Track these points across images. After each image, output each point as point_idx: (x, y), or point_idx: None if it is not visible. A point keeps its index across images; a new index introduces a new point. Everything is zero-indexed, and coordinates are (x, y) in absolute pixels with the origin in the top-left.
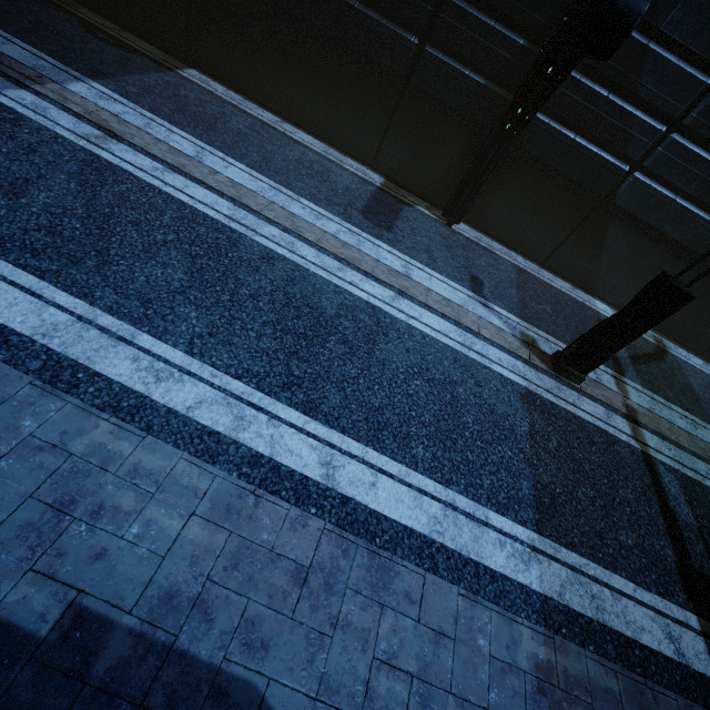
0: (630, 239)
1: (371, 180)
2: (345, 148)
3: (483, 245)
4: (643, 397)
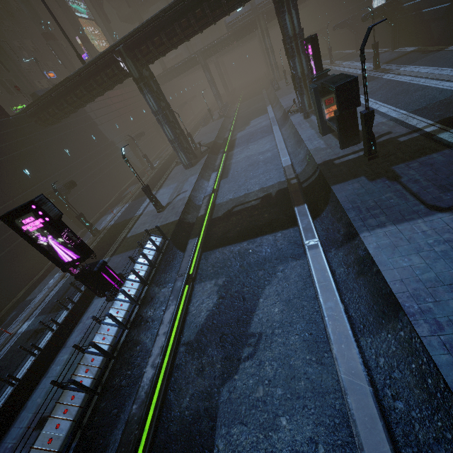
0: None
1: None
2: None
3: None
4: None
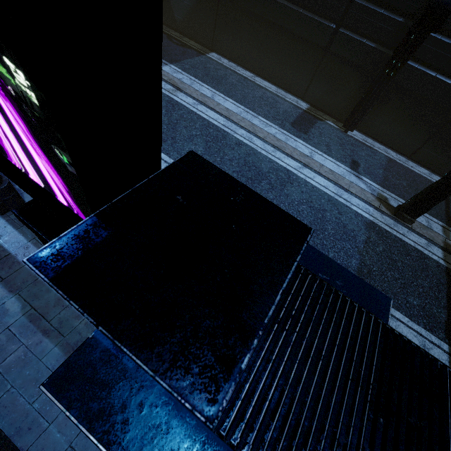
0: None
1: (300, 106)
2: (288, 89)
3: (366, 144)
4: None
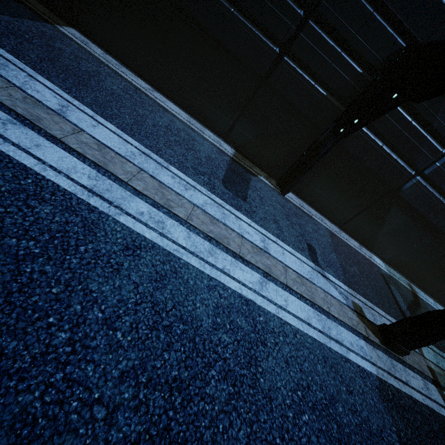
0: (403, 218)
1: (225, 150)
2: (205, 120)
3: (306, 211)
4: (430, 352)
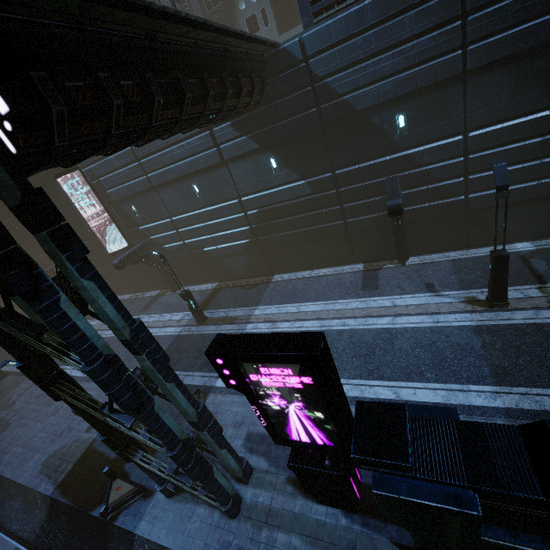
0: (499, 213)
1: (358, 269)
2: (340, 263)
3: (426, 262)
4: None
